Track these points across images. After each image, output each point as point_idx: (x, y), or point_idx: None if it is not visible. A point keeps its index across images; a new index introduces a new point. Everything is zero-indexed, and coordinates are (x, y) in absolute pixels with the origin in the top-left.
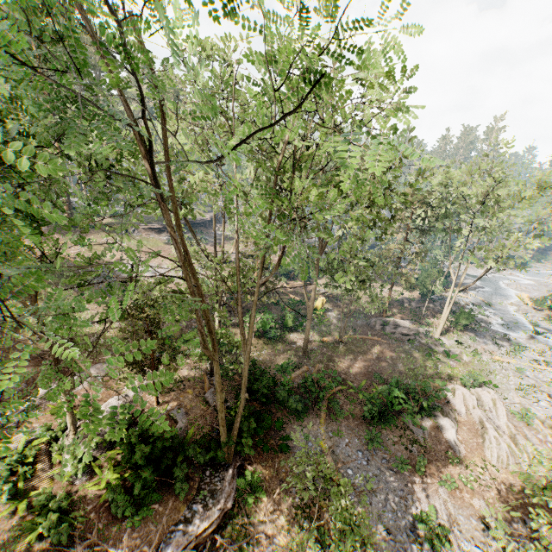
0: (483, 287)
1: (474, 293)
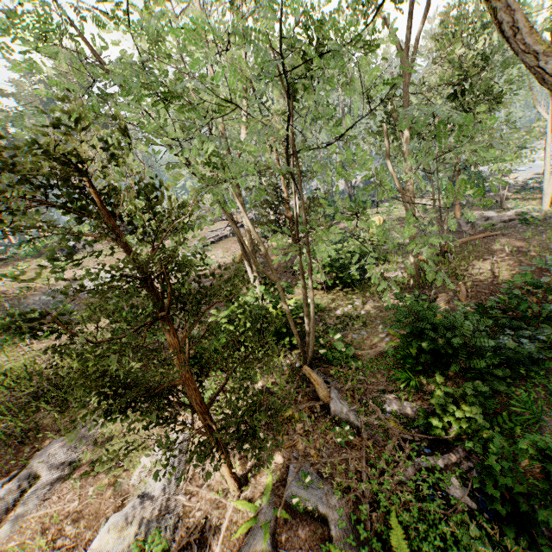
0: (514, 169)
1: (515, 174)
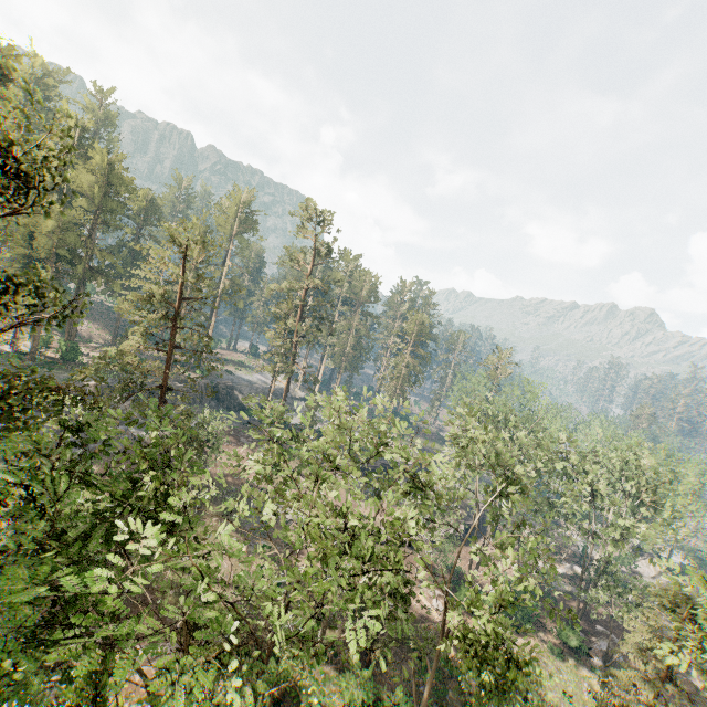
0: None
1: None
